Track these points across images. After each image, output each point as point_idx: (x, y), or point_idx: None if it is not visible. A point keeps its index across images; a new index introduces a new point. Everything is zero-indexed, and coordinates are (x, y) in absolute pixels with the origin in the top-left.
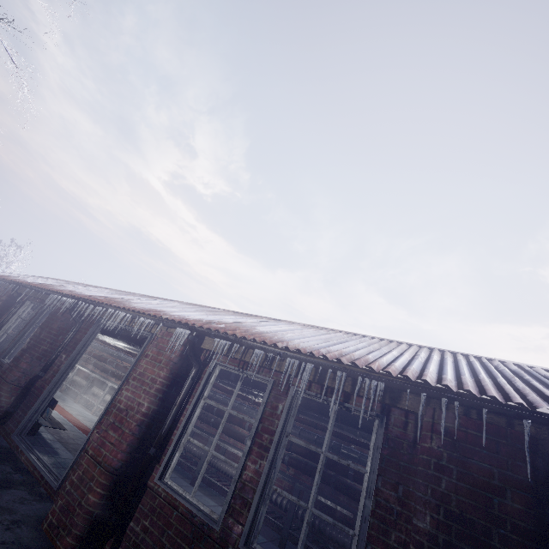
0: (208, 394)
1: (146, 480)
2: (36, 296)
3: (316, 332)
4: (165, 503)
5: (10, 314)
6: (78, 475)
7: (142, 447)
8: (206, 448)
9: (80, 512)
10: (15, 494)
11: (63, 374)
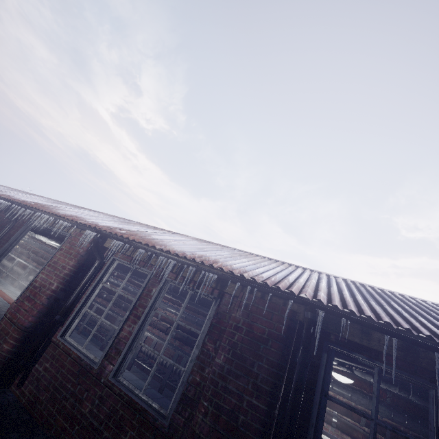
0: (106, 280)
1: (51, 337)
2: None
3: (199, 243)
4: (62, 352)
5: None
6: None
7: (50, 314)
8: (98, 316)
9: None
10: None
11: None
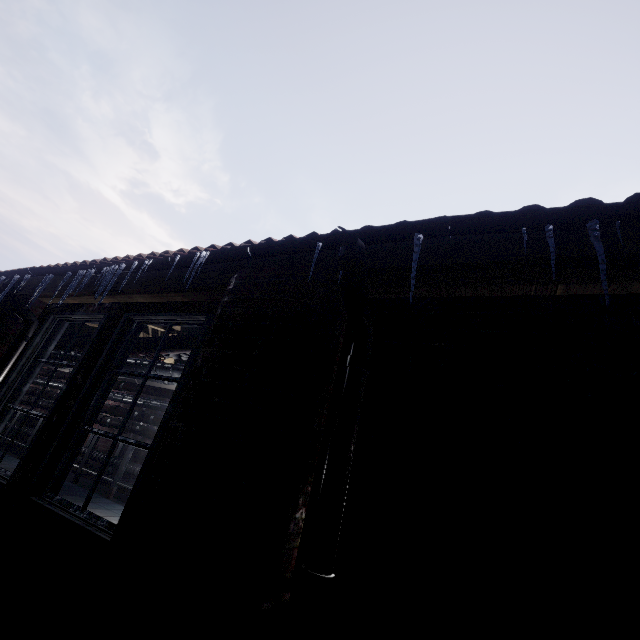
0: None
1: None
2: None
3: None
4: None
5: None
6: None
7: None
8: None
9: None
10: None
11: None
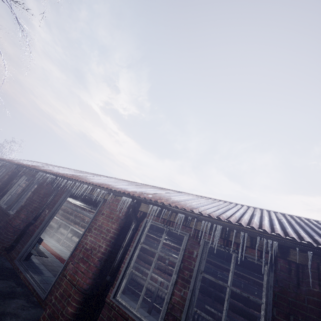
0: (143, 240)
1: (104, 298)
2: (29, 172)
3: (207, 201)
4: (118, 314)
5: (13, 183)
6: (60, 292)
7: (101, 275)
8: (144, 277)
9: (62, 319)
10: (18, 302)
11: (47, 222)
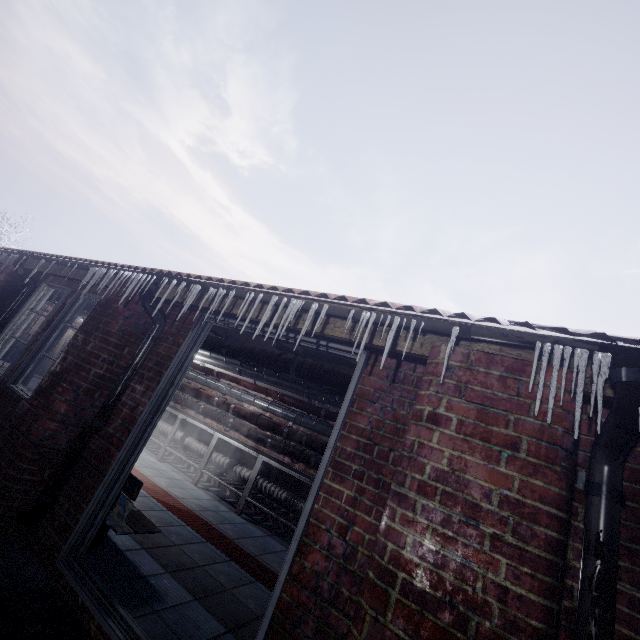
0: None
1: None
2: (60, 273)
3: None
4: None
5: (16, 305)
6: None
7: None
8: None
9: None
10: None
11: (146, 427)
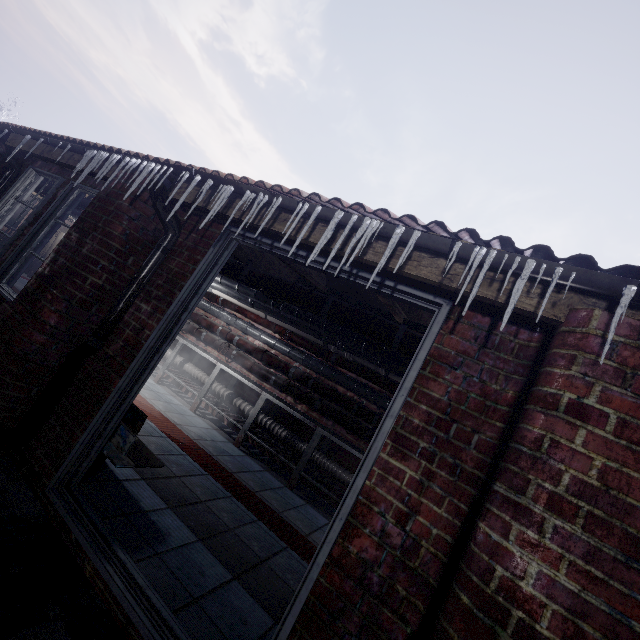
0: None
1: None
2: (49, 155)
3: None
4: None
5: None
6: None
7: None
8: None
9: None
10: None
11: (153, 355)
